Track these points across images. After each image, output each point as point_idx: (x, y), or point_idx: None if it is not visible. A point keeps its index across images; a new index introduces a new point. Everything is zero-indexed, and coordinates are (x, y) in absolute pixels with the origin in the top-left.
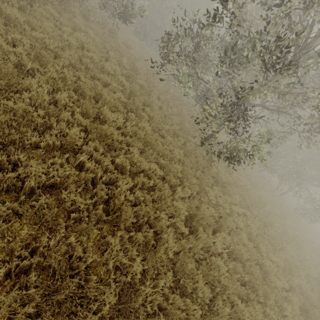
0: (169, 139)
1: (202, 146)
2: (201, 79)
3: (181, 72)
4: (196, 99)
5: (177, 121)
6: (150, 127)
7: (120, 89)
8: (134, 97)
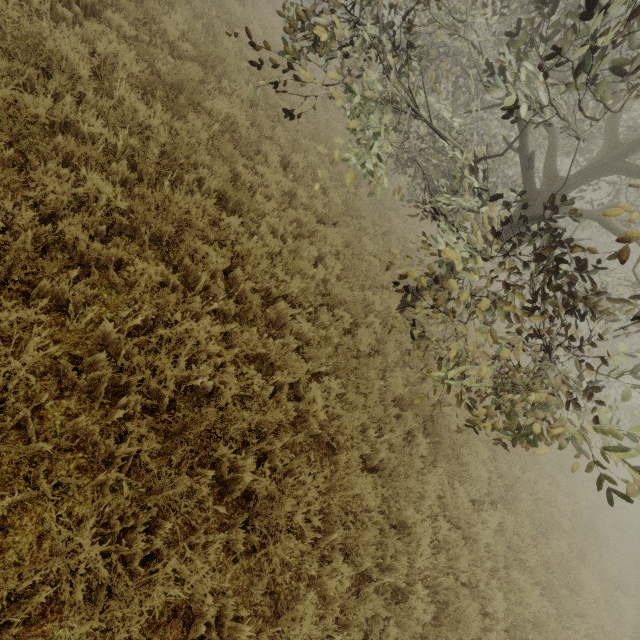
0: (300, 329)
1: (403, 310)
2: (425, 119)
3: (355, 88)
4: (398, 161)
5: (338, 242)
6: (216, 328)
7: (119, 145)
8: (185, 174)
